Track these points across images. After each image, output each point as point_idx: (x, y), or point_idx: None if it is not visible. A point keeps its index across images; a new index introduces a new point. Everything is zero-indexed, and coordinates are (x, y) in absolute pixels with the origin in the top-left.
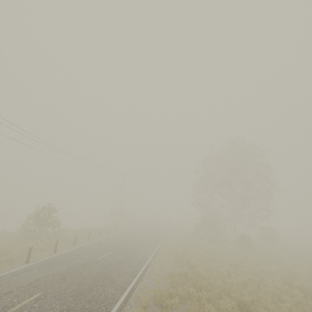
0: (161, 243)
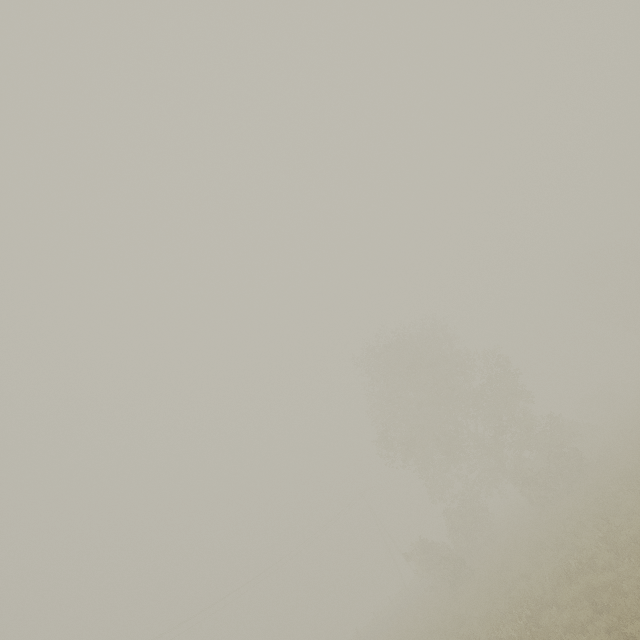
0: None
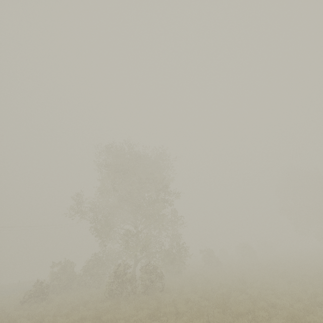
0: None
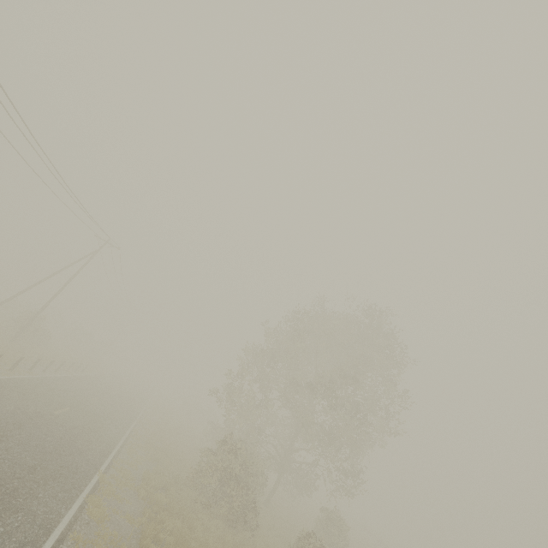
0: (83, 498)
